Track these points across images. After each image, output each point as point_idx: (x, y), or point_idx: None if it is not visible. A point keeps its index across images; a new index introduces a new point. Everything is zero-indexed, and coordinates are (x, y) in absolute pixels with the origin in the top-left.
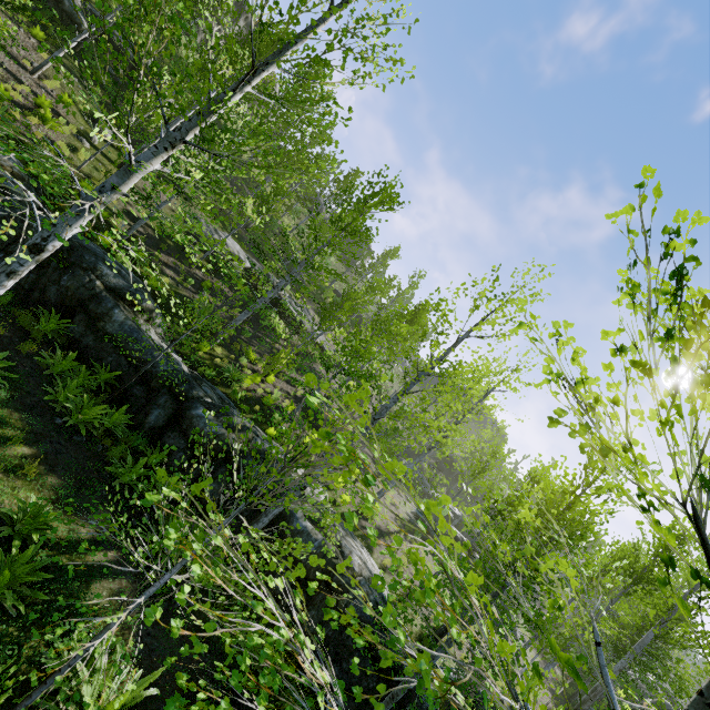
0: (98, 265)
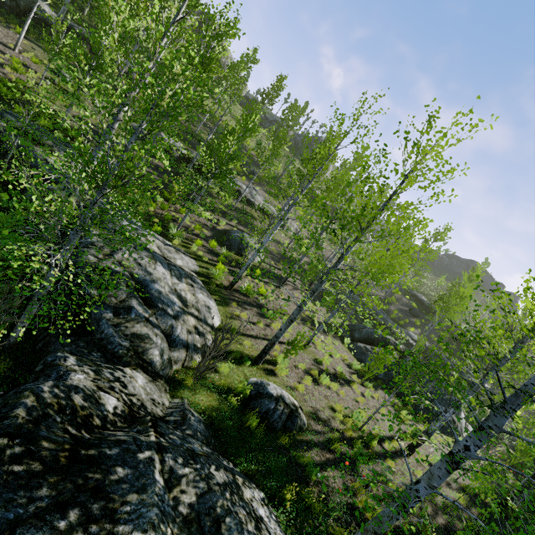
0: (4, 115)
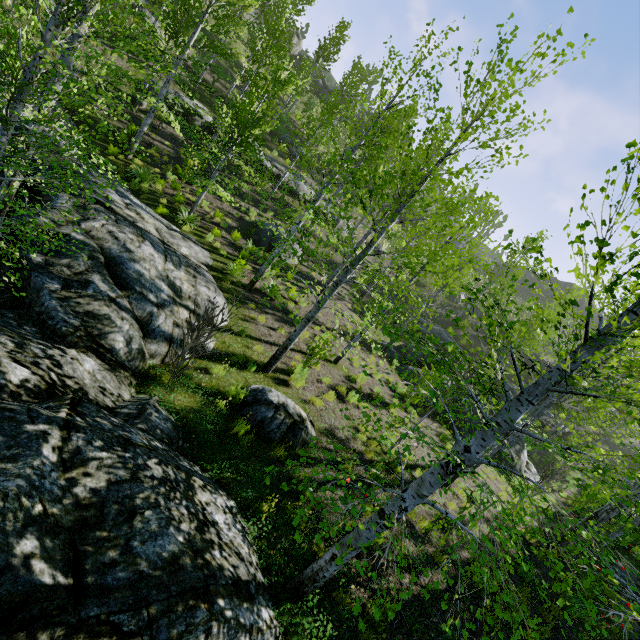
0: None
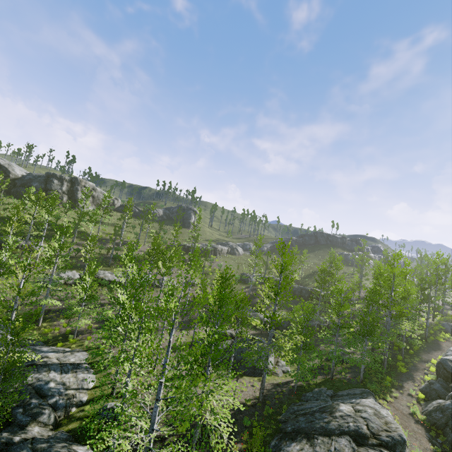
0: None
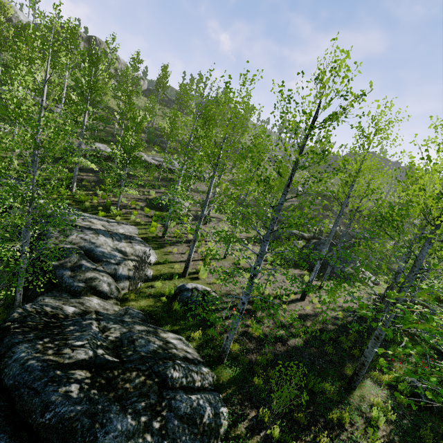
0: None
